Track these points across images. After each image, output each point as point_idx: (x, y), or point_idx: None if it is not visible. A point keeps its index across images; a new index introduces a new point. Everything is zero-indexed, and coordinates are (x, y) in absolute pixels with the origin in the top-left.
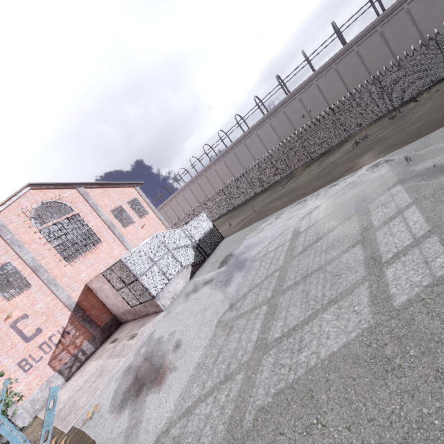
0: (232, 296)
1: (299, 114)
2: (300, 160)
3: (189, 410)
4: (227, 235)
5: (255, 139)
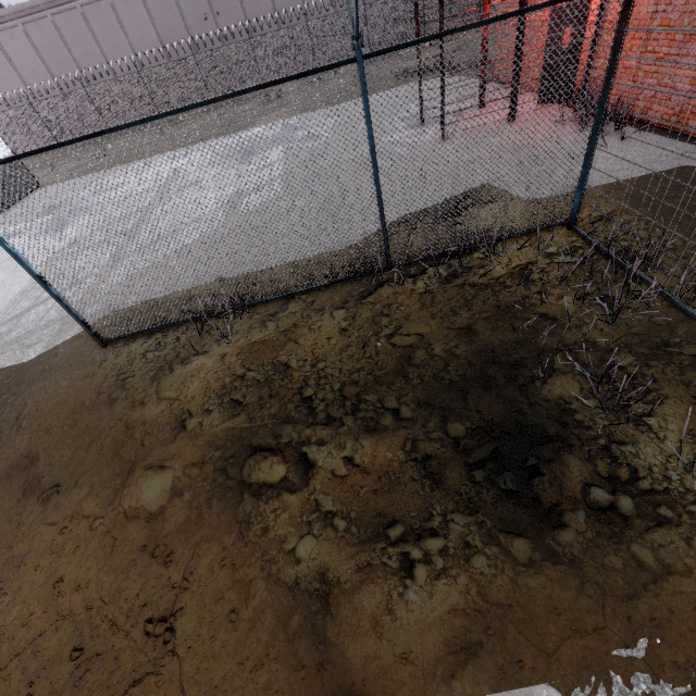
0: (72, 237)
1: (199, 10)
2: (194, 96)
3: (20, 315)
4: (49, 183)
5: (109, 16)
